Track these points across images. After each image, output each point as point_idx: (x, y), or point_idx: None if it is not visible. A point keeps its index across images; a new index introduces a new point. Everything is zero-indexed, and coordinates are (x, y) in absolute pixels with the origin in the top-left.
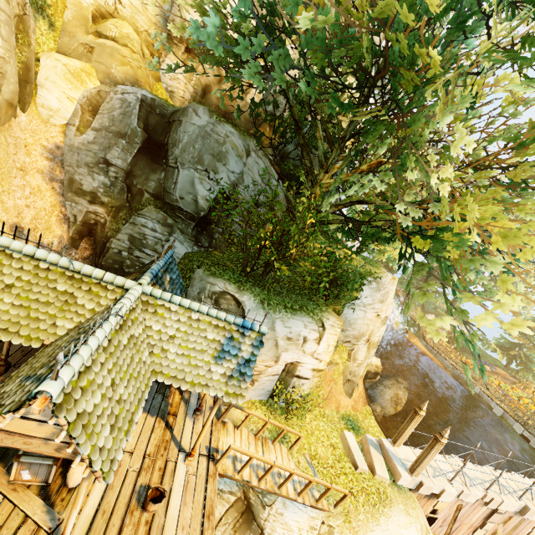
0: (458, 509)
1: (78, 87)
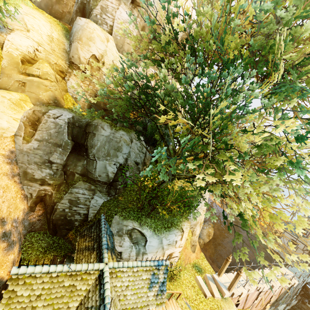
0: (247, 296)
1: (20, 111)
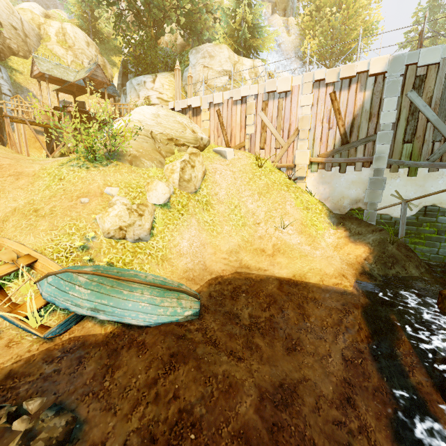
0: (219, 115)
1: None
